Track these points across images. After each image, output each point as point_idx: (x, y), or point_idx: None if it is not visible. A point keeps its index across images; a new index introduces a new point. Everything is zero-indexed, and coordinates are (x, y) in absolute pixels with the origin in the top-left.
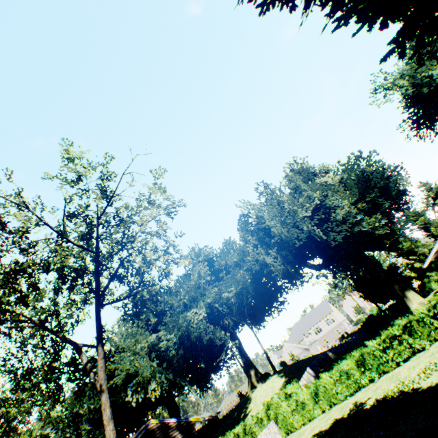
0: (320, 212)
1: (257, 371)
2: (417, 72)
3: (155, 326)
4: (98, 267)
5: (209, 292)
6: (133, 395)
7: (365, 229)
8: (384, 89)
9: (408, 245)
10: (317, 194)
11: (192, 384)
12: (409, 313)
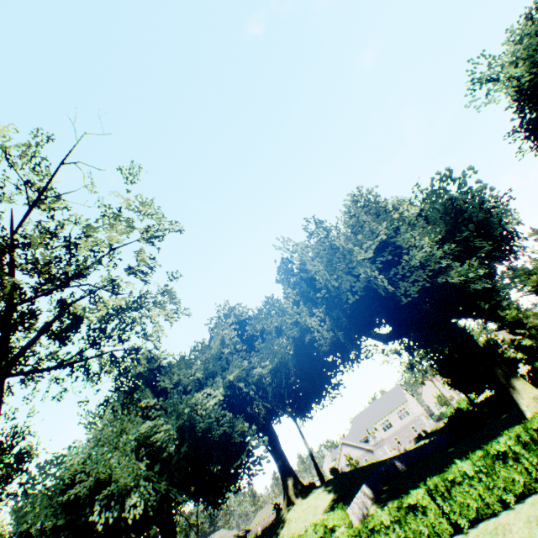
0: (387, 252)
1: (297, 481)
2: (537, 48)
3: (154, 409)
4: (9, 313)
5: (234, 366)
6: (102, 513)
7: (453, 281)
8: (486, 81)
9: (514, 314)
10: (384, 226)
11: (195, 499)
12: (515, 412)
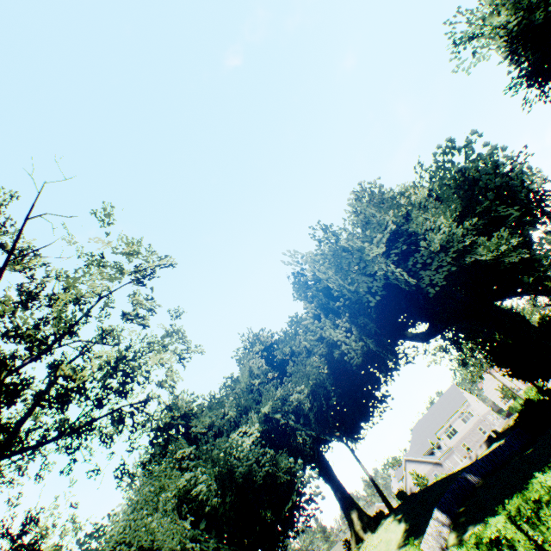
0: (400, 242)
1: (362, 513)
2: None
3: (191, 459)
4: None
5: (267, 397)
6: None
7: (483, 258)
8: (470, 38)
9: None
10: (391, 215)
11: None
12: None
